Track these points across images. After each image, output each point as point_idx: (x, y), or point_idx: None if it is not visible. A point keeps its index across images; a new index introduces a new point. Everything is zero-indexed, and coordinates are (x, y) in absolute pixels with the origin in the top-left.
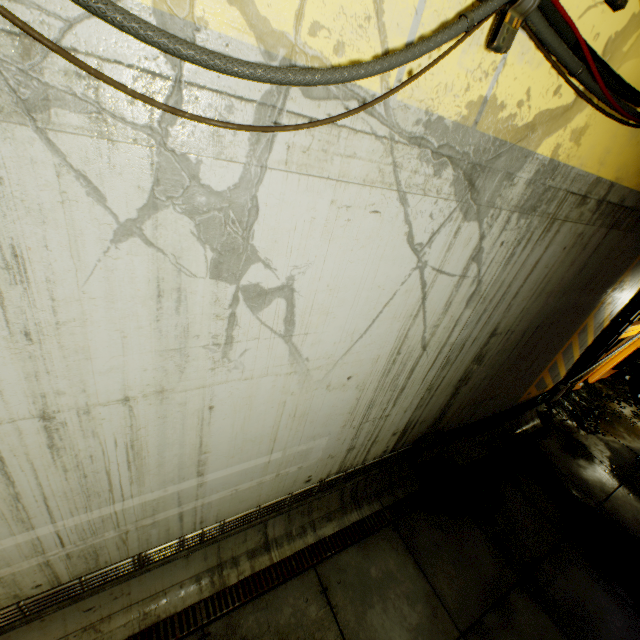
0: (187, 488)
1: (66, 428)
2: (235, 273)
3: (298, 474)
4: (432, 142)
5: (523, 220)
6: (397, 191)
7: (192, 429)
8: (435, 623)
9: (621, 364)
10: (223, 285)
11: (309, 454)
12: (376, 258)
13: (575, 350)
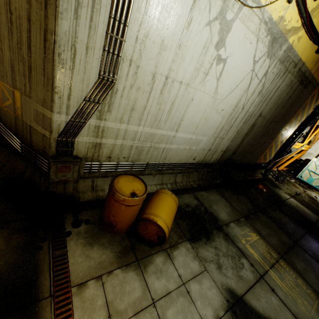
0: (171, 136)
1: (167, 86)
2: (219, 48)
3: (193, 153)
4: (268, 25)
5: (279, 66)
6: (257, 38)
7: (185, 106)
8: (234, 213)
9: (290, 166)
10: (215, 51)
11: (200, 143)
12: (245, 61)
13: (279, 143)
